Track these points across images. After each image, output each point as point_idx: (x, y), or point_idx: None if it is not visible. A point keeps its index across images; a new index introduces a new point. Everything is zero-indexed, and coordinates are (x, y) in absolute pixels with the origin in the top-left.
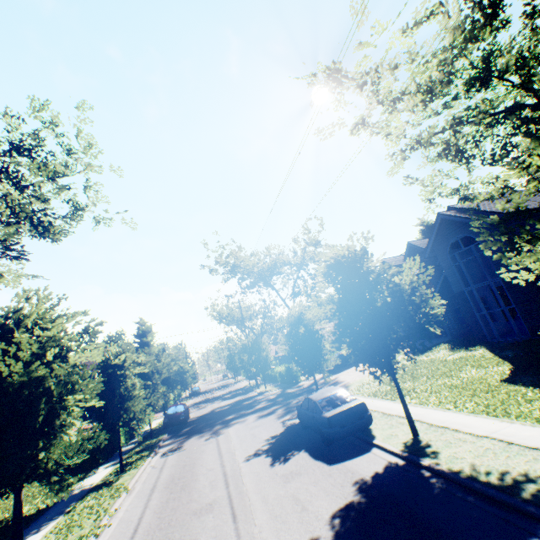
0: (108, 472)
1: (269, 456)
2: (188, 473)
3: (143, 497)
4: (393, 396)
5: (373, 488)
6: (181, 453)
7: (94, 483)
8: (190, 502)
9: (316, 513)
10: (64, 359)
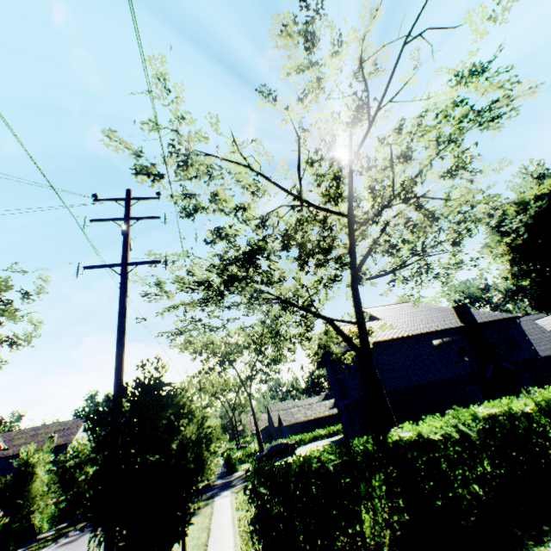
0: None
1: None
2: None
3: None
4: (246, 505)
5: None
6: (69, 546)
7: None
8: None
9: None
10: None
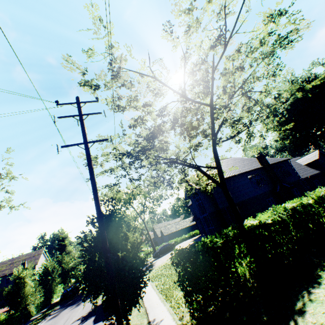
0: None
1: (81, 320)
2: None
3: None
4: (156, 278)
5: None
6: (54, 319)
7: None
8: None
9: None
10: None
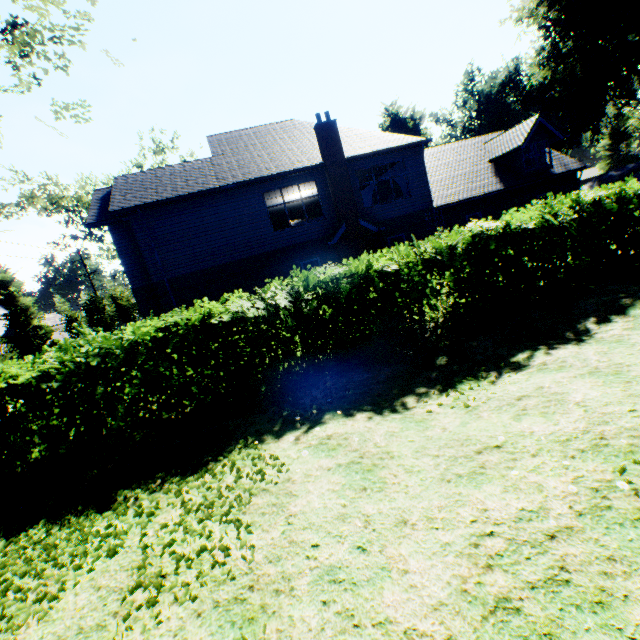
0: None
1: None
2: None
3: None
4: None
5: None
6: None
7: None
8: None
9: None
10: None
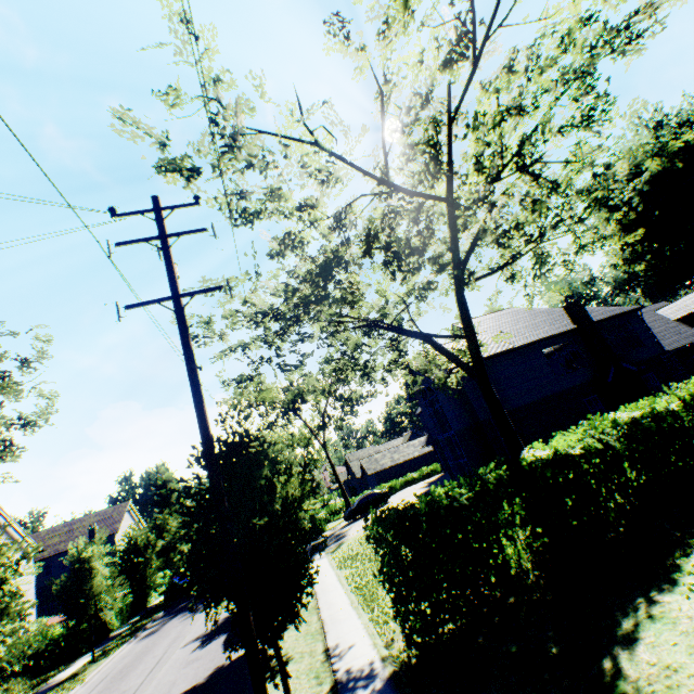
0: (84, 663)
1: (201, 641)
2: (138, 661)
3: (91, 687)
4: (348, 563)
5: (221, 670)
6: (153, 637)
7: (66, 676)
8: (115, 690)
9: (172, 693)
10: (1, 587)
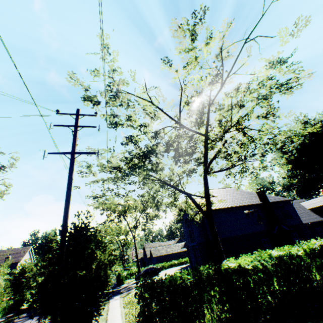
0: None
1: None
2: None
3: None
4: (129, 305)
5: None
6: None
7: None
8: None
9: None
10: None
